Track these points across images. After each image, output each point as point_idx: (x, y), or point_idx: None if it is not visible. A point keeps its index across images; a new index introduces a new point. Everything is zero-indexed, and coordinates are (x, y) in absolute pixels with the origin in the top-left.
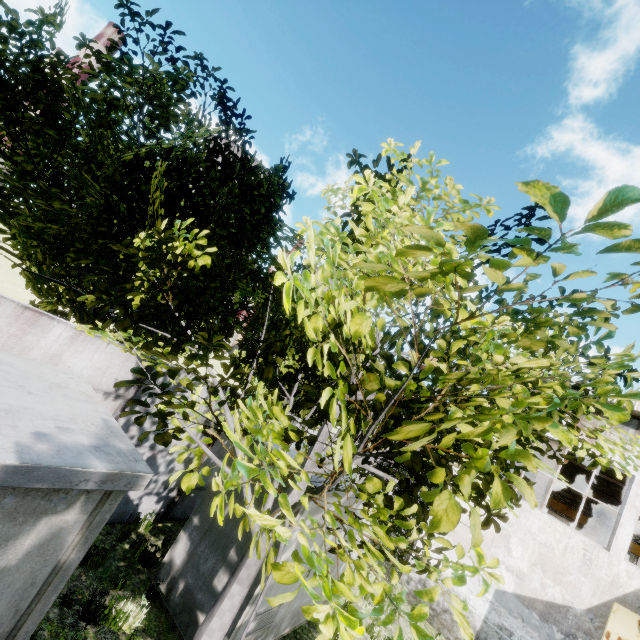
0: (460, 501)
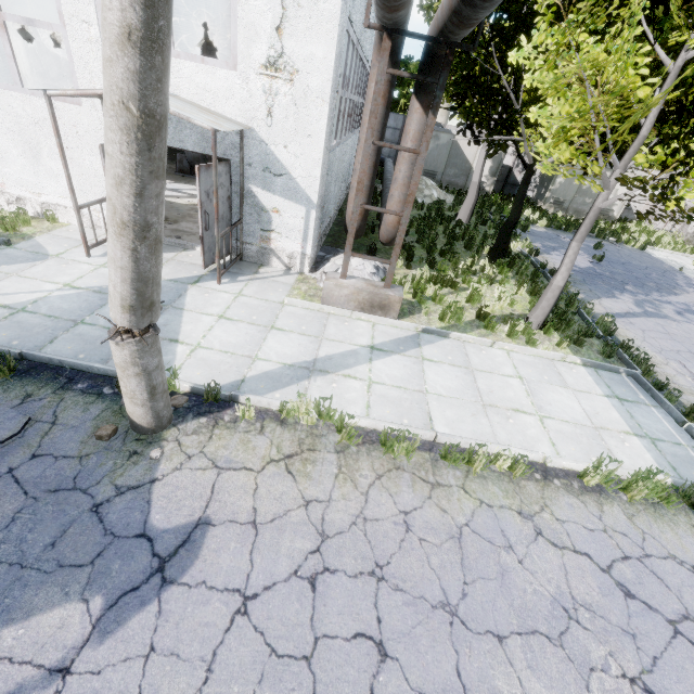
0: None
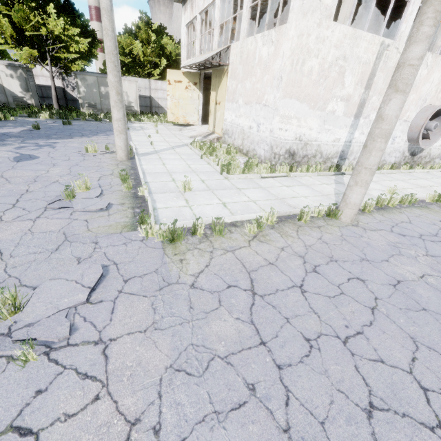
0: None
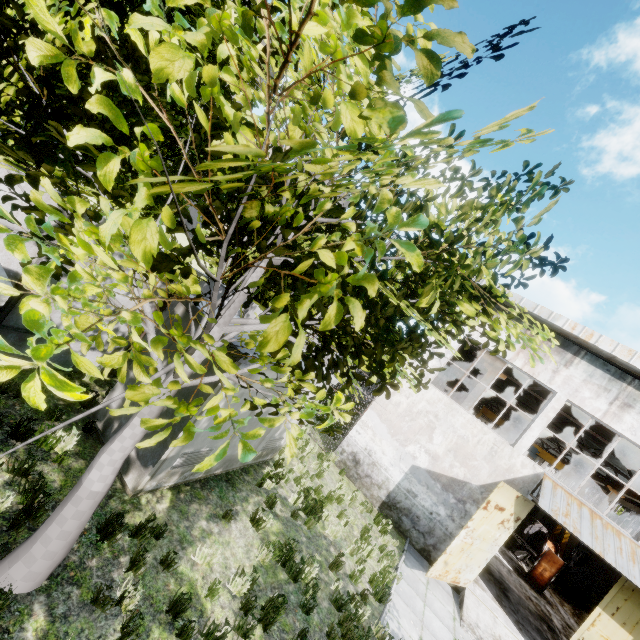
0: (400, 397)
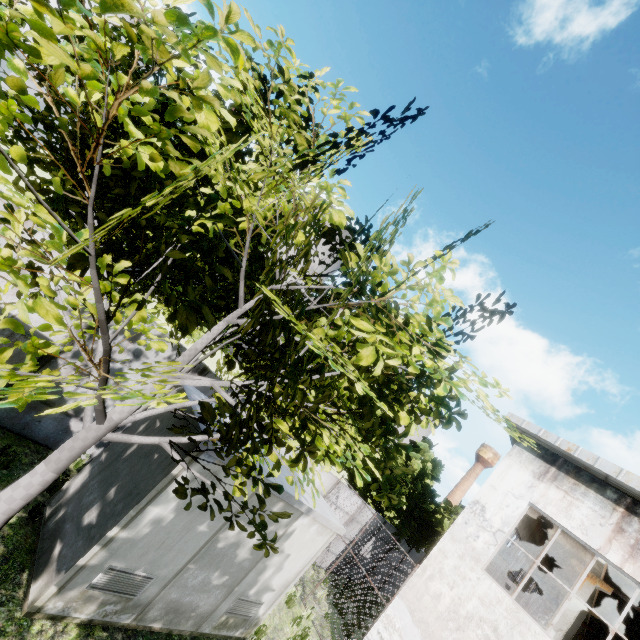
0: (441, 584)
